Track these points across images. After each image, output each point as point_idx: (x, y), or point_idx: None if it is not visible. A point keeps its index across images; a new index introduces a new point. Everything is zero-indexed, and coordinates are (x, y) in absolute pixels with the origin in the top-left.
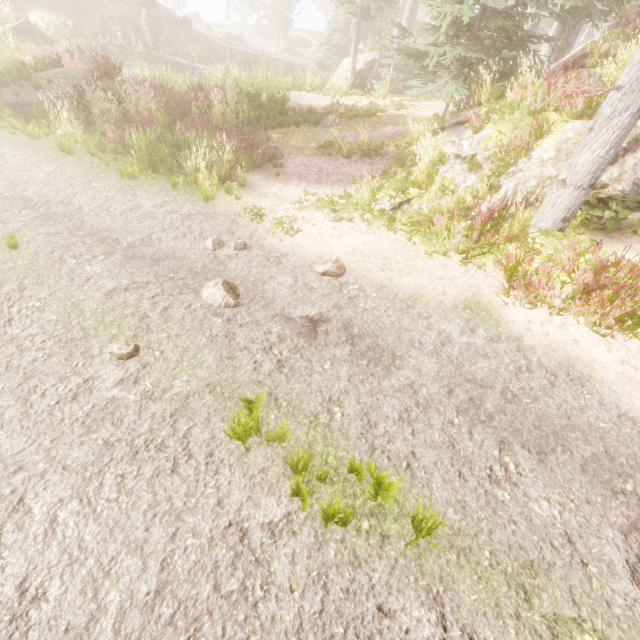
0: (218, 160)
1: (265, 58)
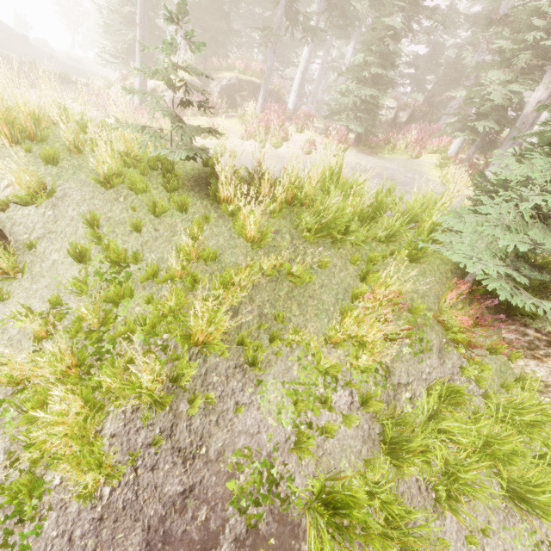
0: (4, 75)
1: (86, 71)
